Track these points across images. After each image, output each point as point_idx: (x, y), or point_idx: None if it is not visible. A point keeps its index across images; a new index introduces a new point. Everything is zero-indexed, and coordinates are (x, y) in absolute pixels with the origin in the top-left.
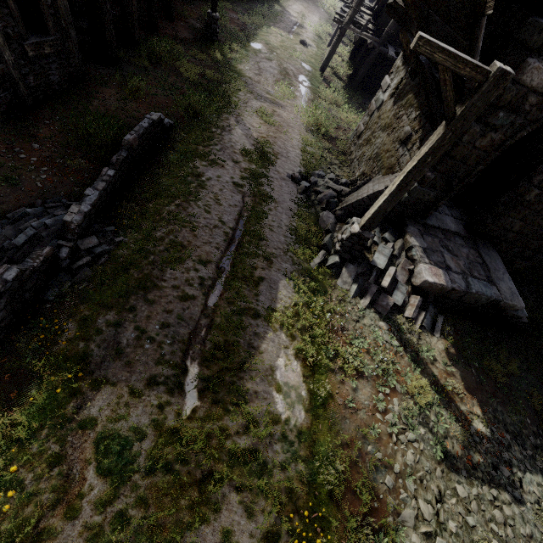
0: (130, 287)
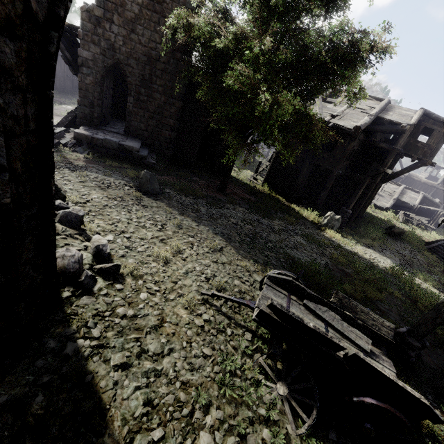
0: None
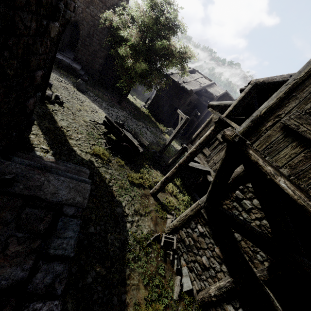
0: None
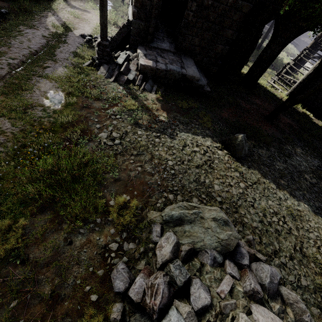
0: None
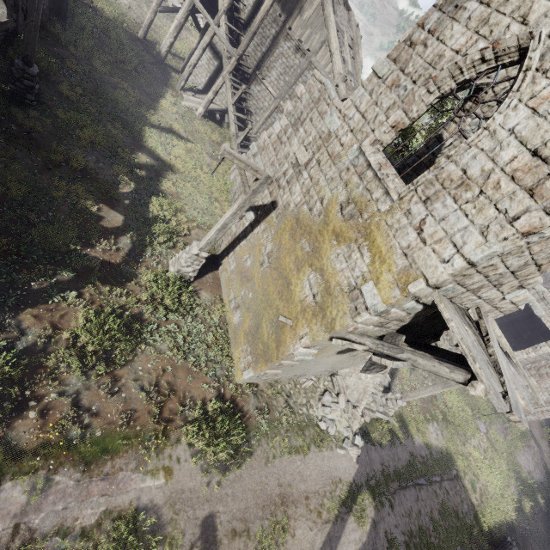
0: (461, 521)
